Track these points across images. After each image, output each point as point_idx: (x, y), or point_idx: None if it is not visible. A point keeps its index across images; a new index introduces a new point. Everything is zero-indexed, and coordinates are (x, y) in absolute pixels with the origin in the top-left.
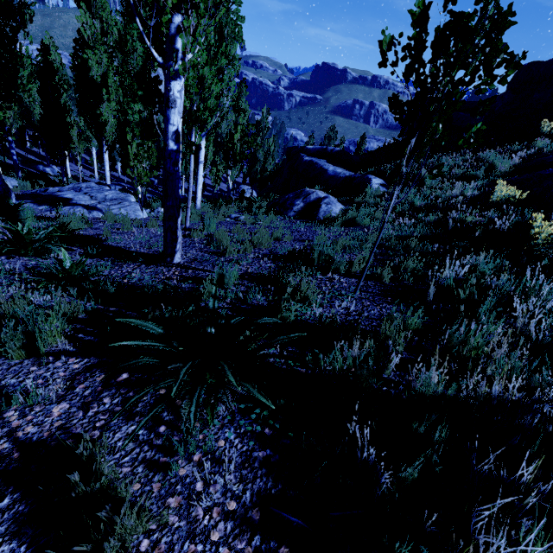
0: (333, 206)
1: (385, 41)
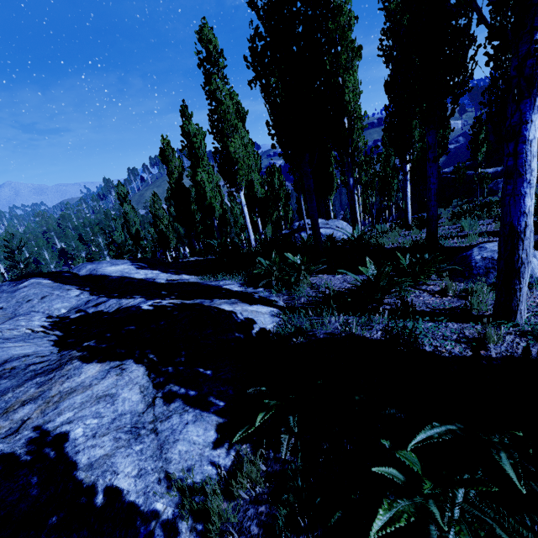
0: None
1: None
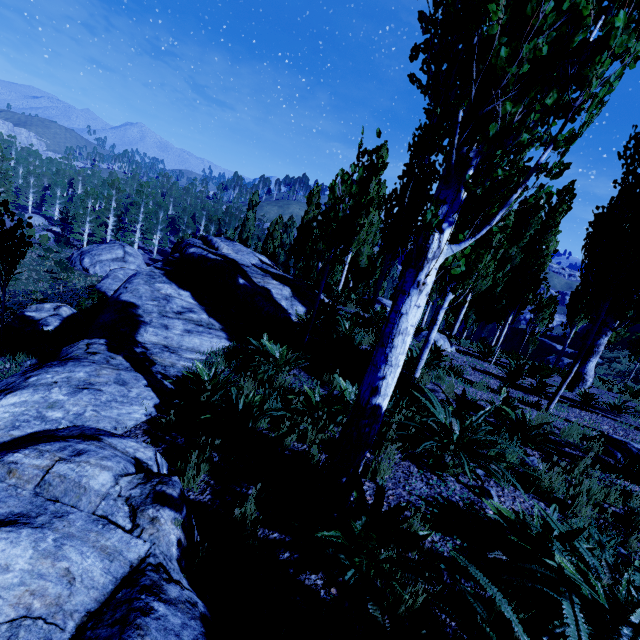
0: None
1: (628, 341)
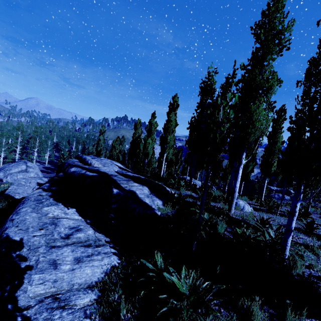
0: (287, 196)
1: None
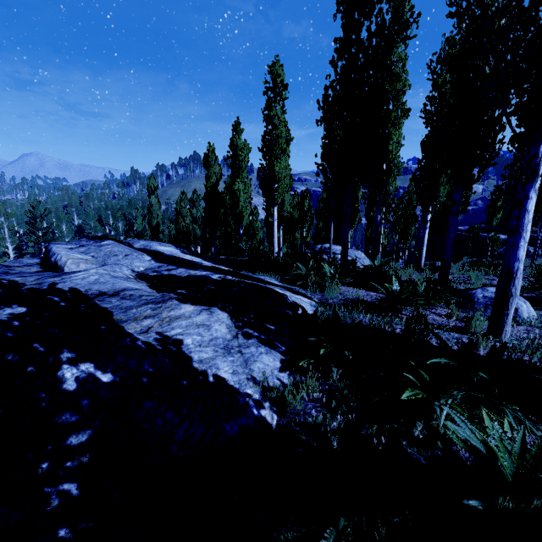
0: None
1: None
